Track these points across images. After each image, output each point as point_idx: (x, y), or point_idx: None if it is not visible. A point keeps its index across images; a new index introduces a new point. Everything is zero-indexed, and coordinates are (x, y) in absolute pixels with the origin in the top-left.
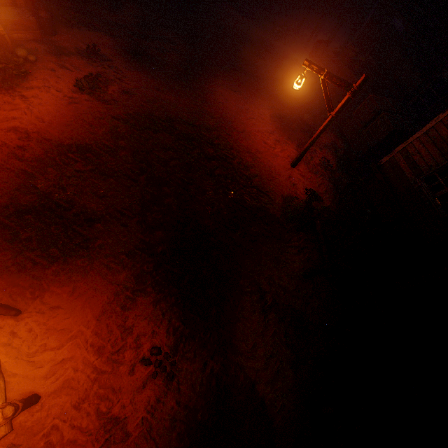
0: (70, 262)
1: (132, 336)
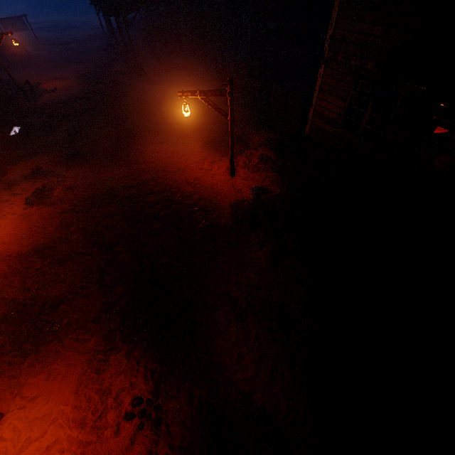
0: (42, 350)
1: (111, 396)
